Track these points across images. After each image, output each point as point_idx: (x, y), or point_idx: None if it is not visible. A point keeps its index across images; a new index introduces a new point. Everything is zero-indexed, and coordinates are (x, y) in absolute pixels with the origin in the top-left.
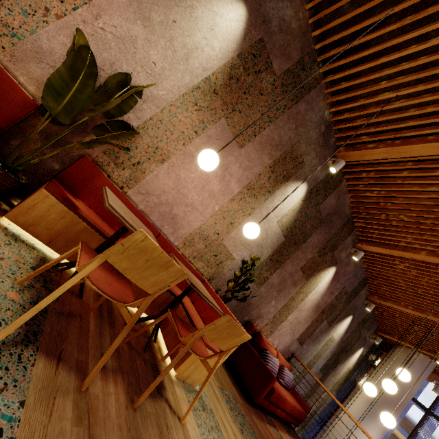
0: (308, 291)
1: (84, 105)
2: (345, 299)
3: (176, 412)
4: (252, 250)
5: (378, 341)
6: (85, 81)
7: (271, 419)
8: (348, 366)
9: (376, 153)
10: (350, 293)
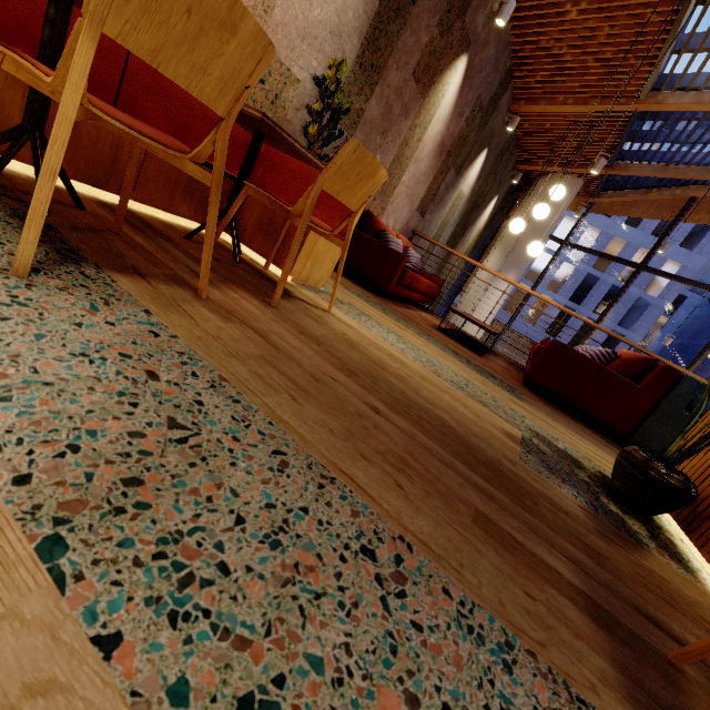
0: (427, 120)
1: None
2: (479, 121)
3: (318, 307)
4: (324, 49)
5: (518, 179)
6: None
7: (406, 305)
8: (479, 228)
9: None
10: (487, 106)
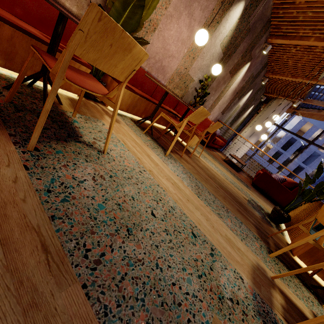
0: (231, 84)
1: (133, 27)
2: (251, 81)
3: (196, 156)
4: (203, 71)
5: (264, 99)
6: (134, 10)
7: (212, 149)
8: (244, 117)
9: None
10: (255, 76)
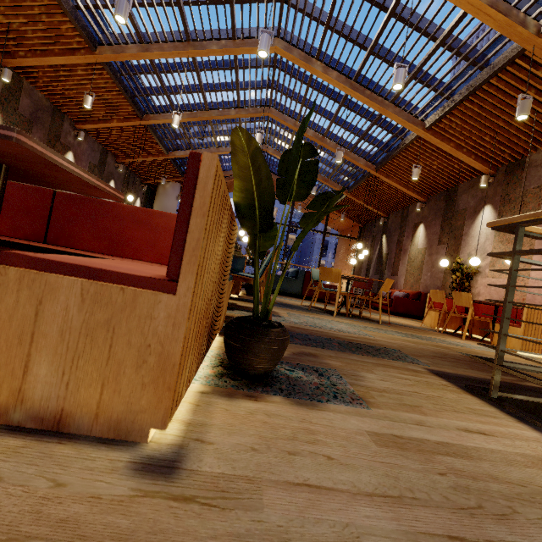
0: None
1: None
2: (98, 171)
3: None
4: None
5: (146, 188)
6: None
7: None
8: None
9: (30, 61)
10: (99, 165)
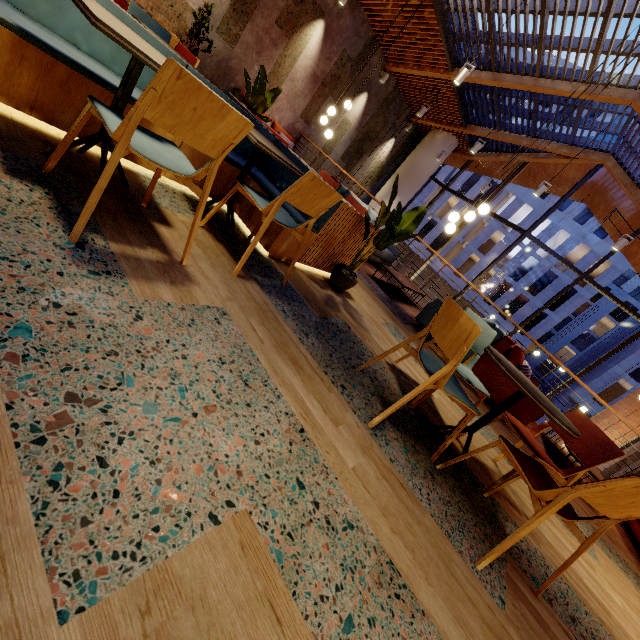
0: (295, 55)
1: None
2: (350, 69)
3: None
4: None
5: (409, 128)
6: None
7: None
8: (379, 160)
9: None
10: (356, 60)
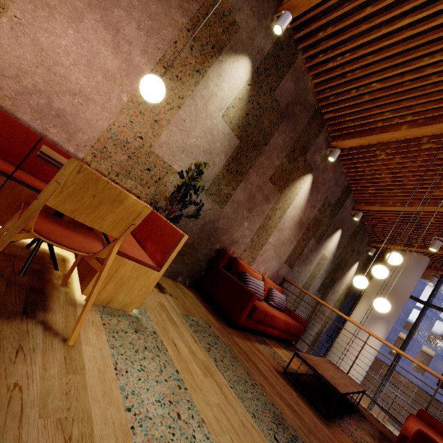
0: (285, 206)
1: None
2: (330, 212)
3: (62, 334)
4: (198, 158)
5: (372, 252)
6: None
7: (264, 339)
8: (346, 282)
9: None
10: (335, 204)
